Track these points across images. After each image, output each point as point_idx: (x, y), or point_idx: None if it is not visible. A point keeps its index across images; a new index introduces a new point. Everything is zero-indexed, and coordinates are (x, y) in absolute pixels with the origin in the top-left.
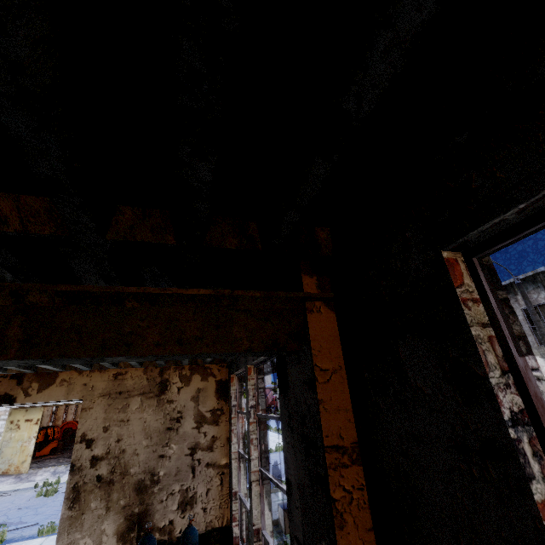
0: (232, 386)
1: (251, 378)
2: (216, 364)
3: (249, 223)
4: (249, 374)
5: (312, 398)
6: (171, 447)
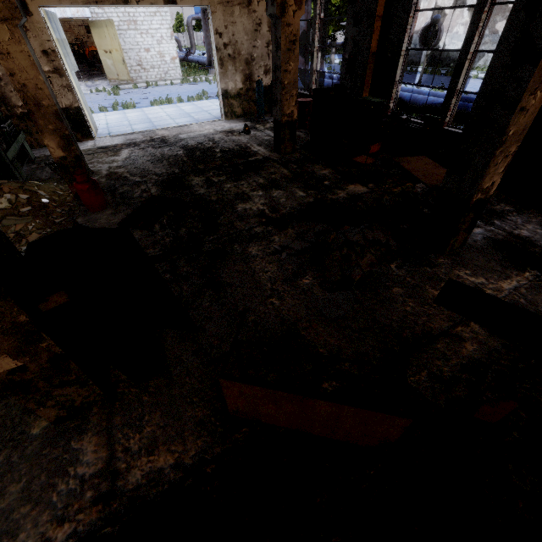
0: None
1: None
2: None
3: None
4: None
5: (376, 2)
6: (258, 42)
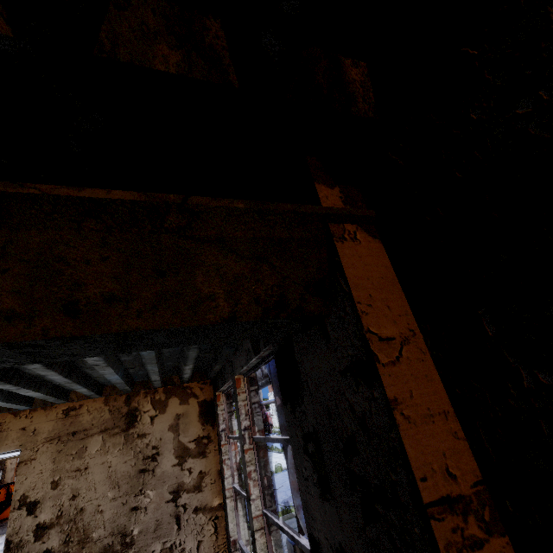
0: (219, 405)
1: (241, 391)
2: (197, 381)
3: (204, 20)
4: (239, 386)
5: (368, 398)
6: (147, 494)
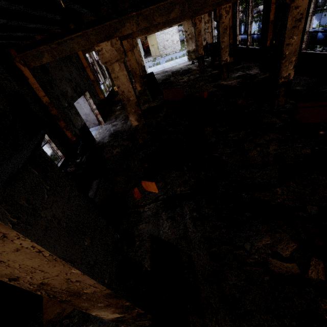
0: (212, 13)
1: None
2: None
3: None
4: None
5: None
6: None
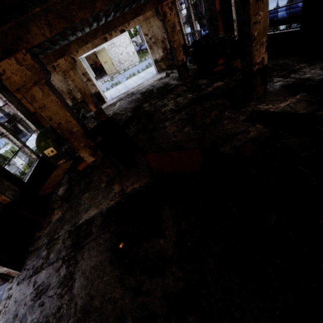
0: (176, 3)
1: None
2: None
3: None
4: None
5: None
6: None
